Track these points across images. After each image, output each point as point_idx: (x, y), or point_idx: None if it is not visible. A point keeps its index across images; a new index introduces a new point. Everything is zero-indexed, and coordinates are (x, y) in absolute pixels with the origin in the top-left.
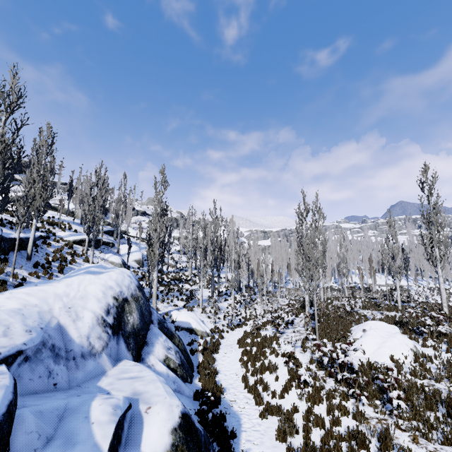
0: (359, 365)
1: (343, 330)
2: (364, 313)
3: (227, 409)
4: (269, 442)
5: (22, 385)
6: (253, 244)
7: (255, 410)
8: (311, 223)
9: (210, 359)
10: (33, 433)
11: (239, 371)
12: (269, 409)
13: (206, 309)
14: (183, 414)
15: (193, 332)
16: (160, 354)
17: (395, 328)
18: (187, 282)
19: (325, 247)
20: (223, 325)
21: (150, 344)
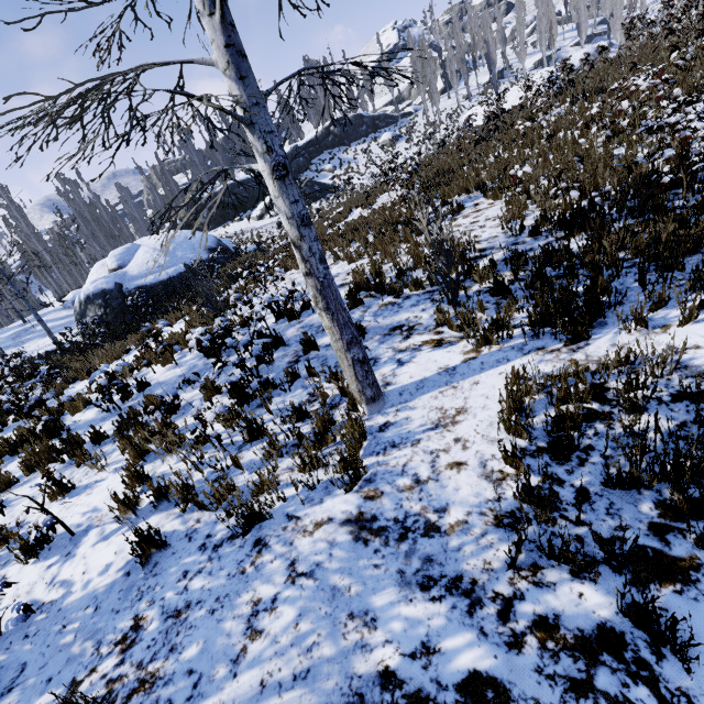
0: None
1: None
2: None
3: None
4: None
5: None
6: None
7: None
8: None
9: None
10: None
11: None
12: None
13: None
14: None
15: None
16: None
17: None
18: None
19: None
20: None
21: None
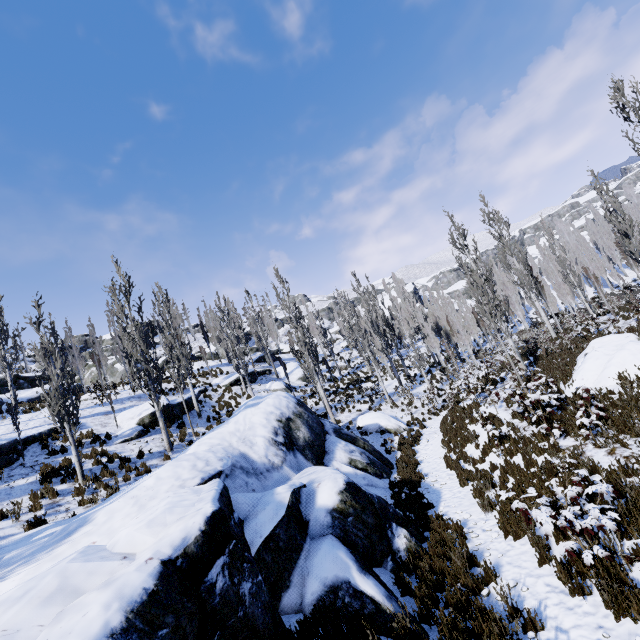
0: (568, 399)
1: (568, 364)
2: (607, 330)
3: (428, 489)
4: (468, 502)
5: (231, 491)
6: (438, 296)
7: (457, 482)
8: (474, 248)
9: (409, 453)
10: (244, 504)
11: (442, 454)
12: (469, 476)
13: (398, 403)
14: (348, 483)
15: (385, 431)
16: (343, 458)
17: (628, 337)
18: (369, 380)
19: (525, 262)
20: (423, 414)
21: (330, 452)
